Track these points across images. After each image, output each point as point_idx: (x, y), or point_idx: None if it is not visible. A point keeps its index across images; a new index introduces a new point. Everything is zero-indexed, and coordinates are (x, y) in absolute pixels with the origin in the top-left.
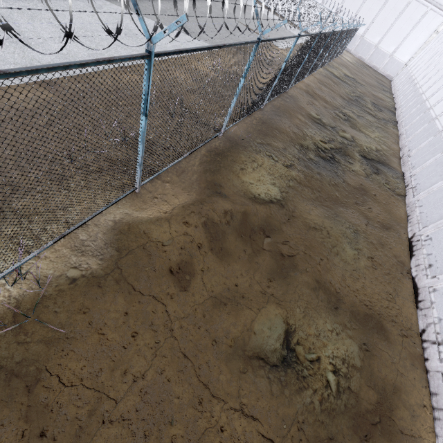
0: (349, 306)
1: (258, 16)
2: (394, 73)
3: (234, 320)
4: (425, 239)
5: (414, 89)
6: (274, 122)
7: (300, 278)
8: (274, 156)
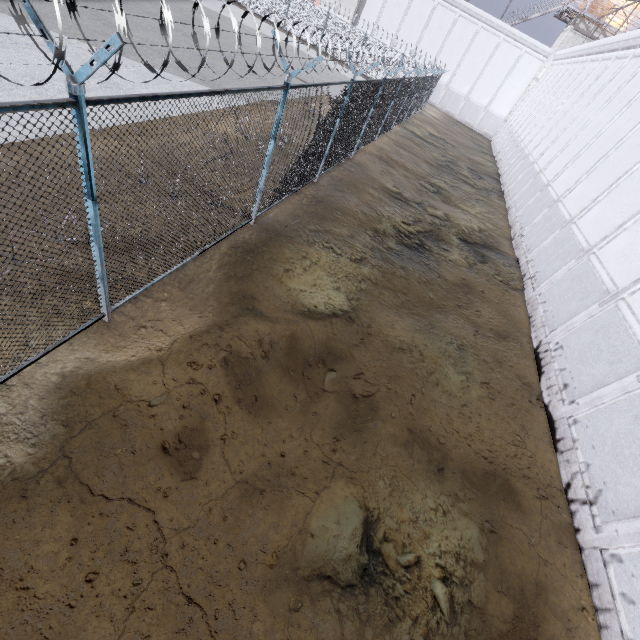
0: (460, 464)
1: (281, 52)
2: (493, 131)
3: (275, 519)
4: (554, 348)
5: (518, 150)
6: (334, 200)
7: (383, 430)
8: (336, 248)
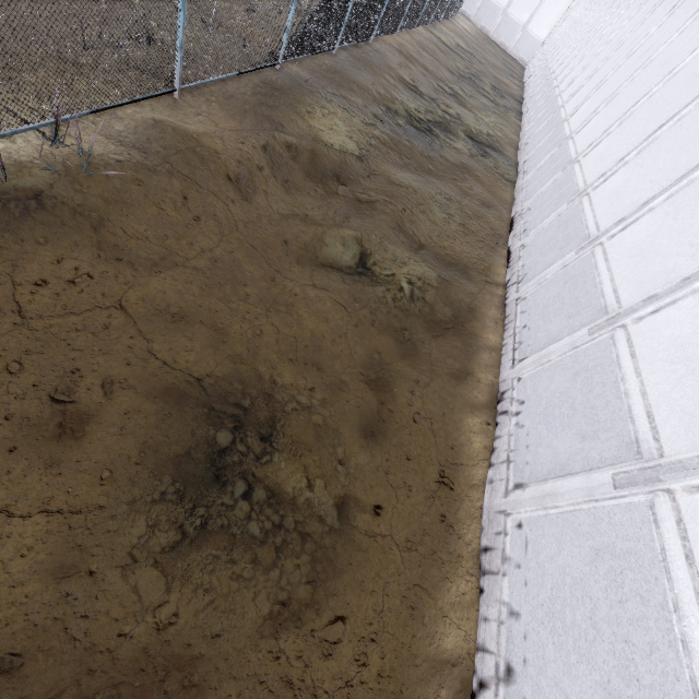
0: (433, 254)
1: None
2: (529, 56)
3: (304, 228)
4: (525, 212)
5: (546, 71)
6: (351, 74)
7: (379, 216)
8: (351, 109)
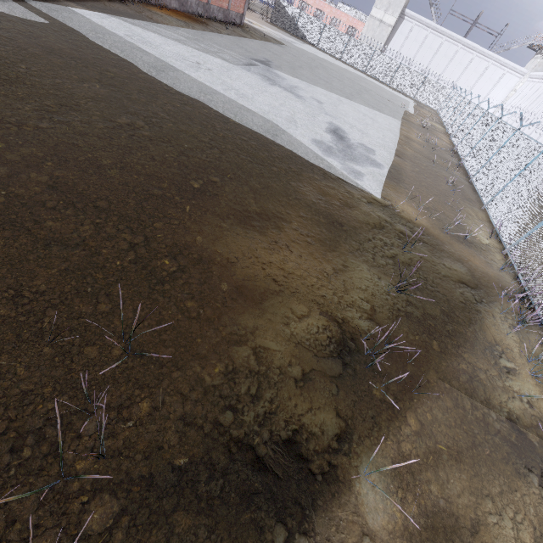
0: None
1: (522, 119)
2: None
3: None
4: None
5: None
6: None
7: None
8: None
